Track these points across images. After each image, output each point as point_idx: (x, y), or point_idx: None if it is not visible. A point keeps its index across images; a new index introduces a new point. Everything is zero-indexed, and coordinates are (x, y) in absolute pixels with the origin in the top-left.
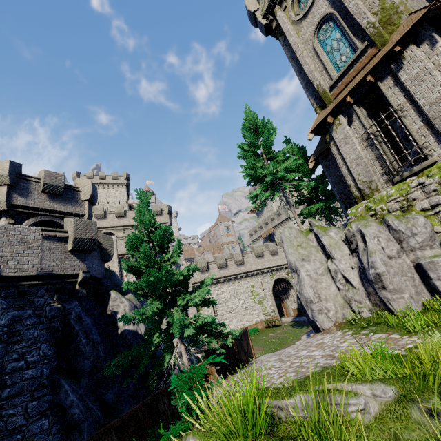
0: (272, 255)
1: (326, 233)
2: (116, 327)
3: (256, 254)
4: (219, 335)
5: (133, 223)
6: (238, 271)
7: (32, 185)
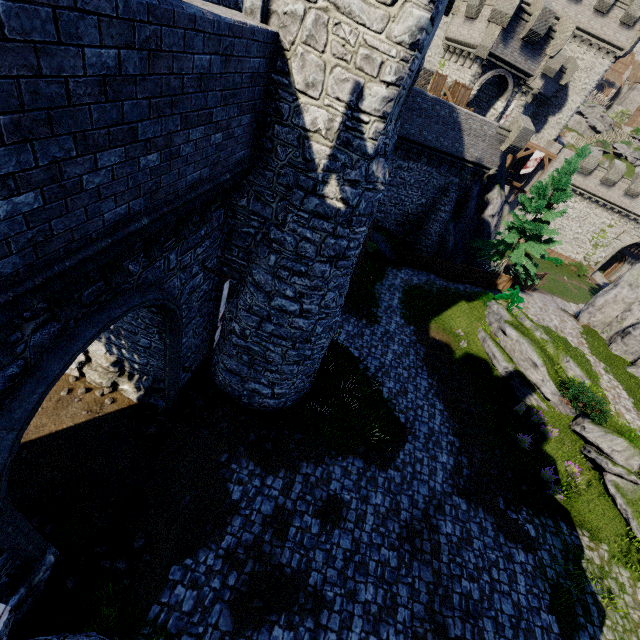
0: None
1: None
2: (482, 212)
3: None
4: (529, 275)
5: (578, 22)
6: (617, 200)
7: (520, 25)
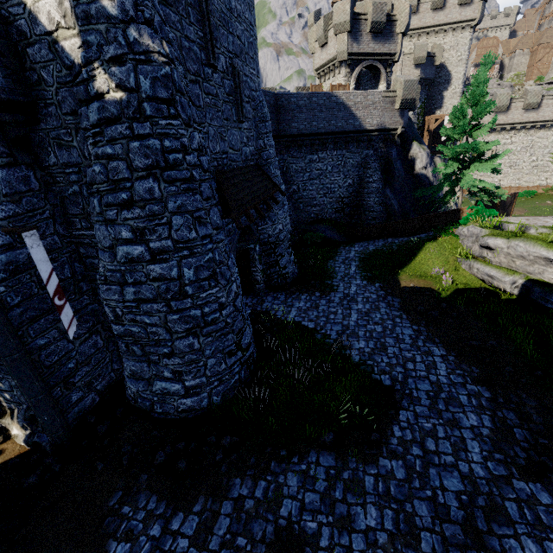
0: None
1: None
2: (413, 169)
3: None
4: (491, 195)
5: (424, 24)
6: (552, 116)
7: (362, 25)
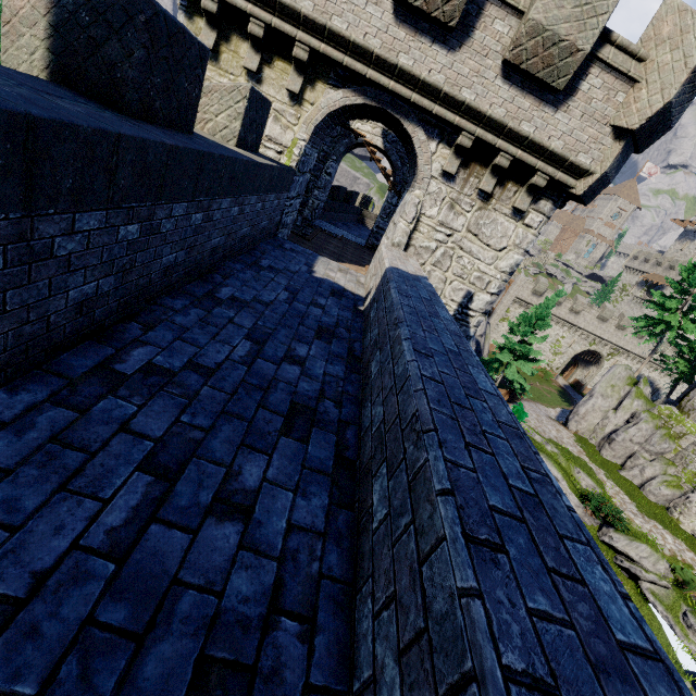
0: (616, 328)
1: (633, 400)
2: None
3: (600, 317)
4: (522, 390)
5: None
6: (565, 316)
7: None
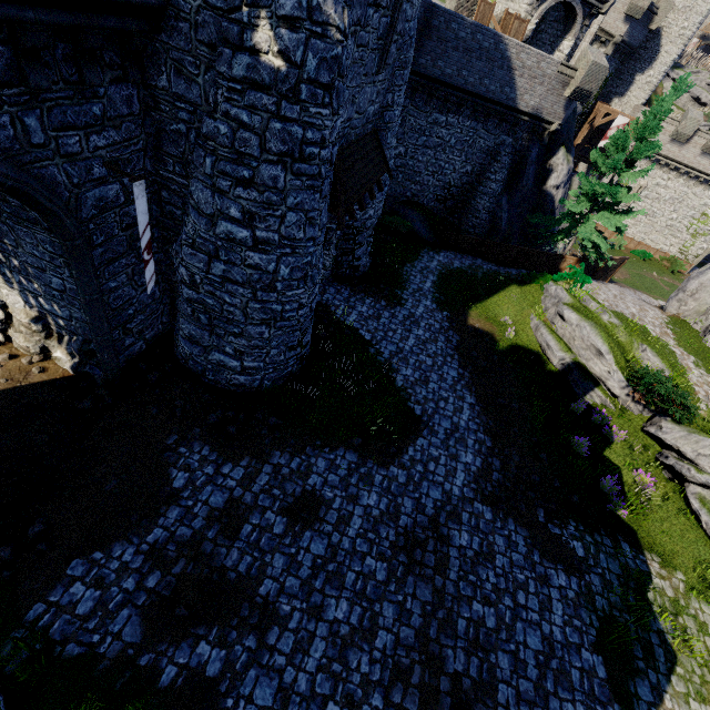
0: None
1: None
2: (544, 183)
3: None
4: (600, 255)
5: None
6: None
7: None
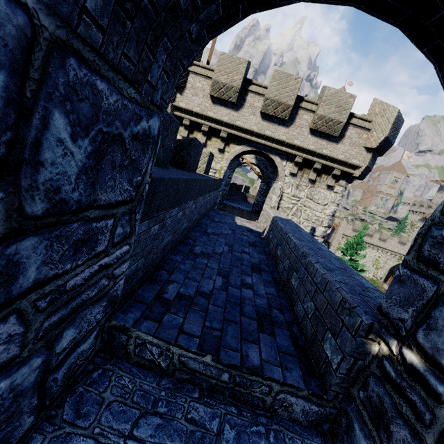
0: None
1: None
2: None
3: (400, 242)
4: None
5: None
6: (377, 243)
7: None
